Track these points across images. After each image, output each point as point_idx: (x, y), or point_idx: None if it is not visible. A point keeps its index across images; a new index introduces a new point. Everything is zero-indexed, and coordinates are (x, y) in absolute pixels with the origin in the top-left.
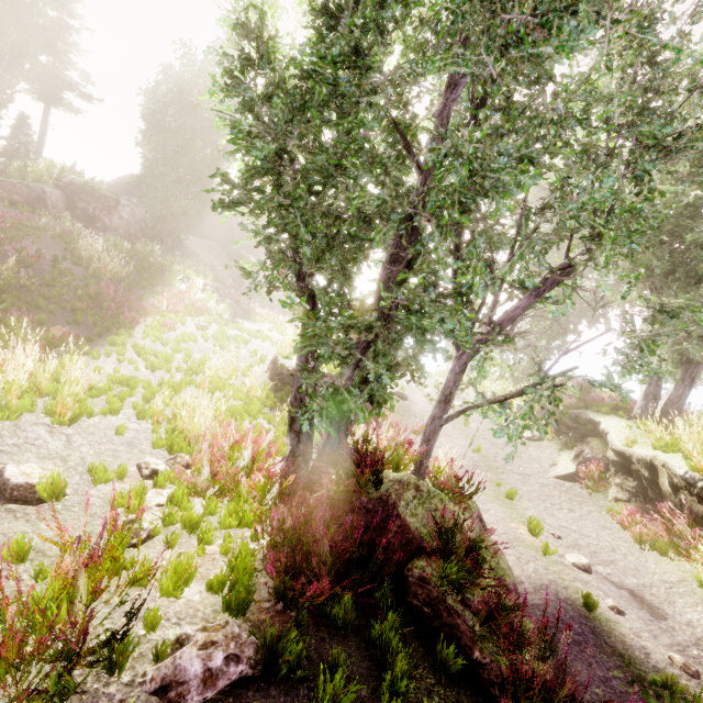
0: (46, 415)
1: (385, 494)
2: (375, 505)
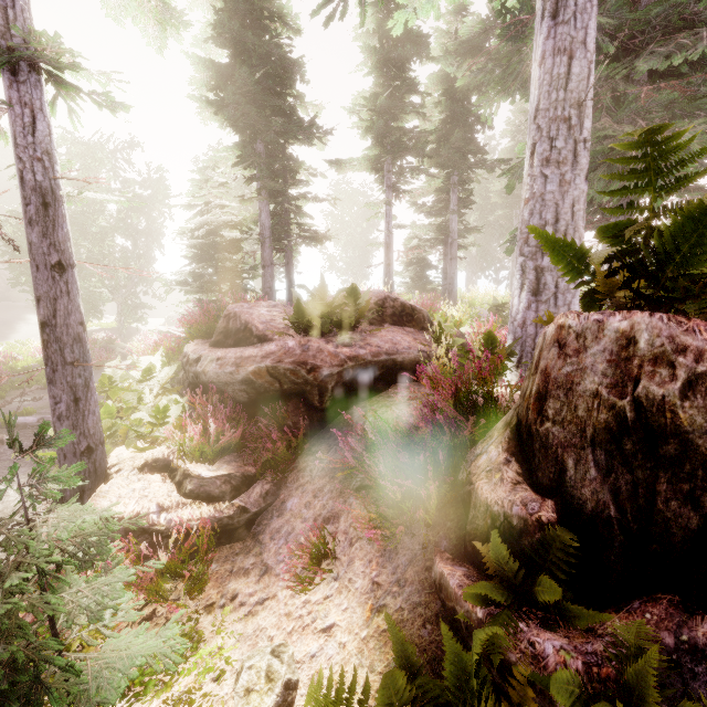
0: None
1: None
2: None
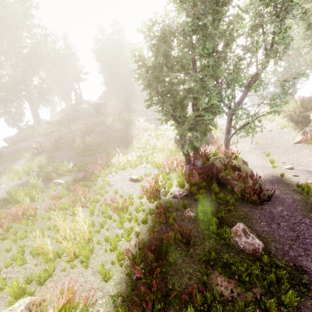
0: (130, 168)
1: (211, 162)
2: (209, 165)
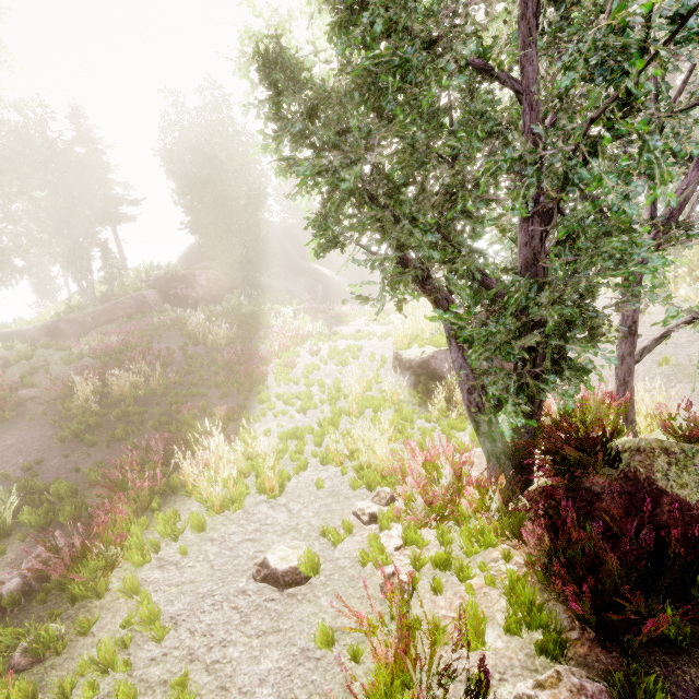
0: (259, 493)
1: (627, 471)
2: (622, 486)
